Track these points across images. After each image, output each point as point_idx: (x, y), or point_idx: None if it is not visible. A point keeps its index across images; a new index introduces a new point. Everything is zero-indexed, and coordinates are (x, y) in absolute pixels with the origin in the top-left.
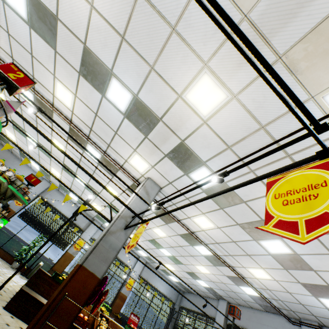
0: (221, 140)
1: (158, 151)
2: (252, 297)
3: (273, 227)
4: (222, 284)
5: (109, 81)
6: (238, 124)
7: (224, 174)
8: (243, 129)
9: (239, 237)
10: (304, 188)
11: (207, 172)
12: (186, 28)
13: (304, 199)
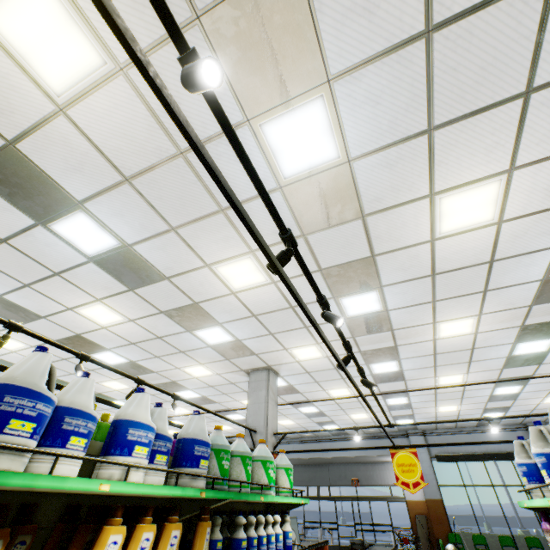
0: None
1: None
2: None
3: None
4: None
5: None
6: None
7: None
8: None
9: None
10: None
11: (122, 402)
12: (101, 371)
13: None
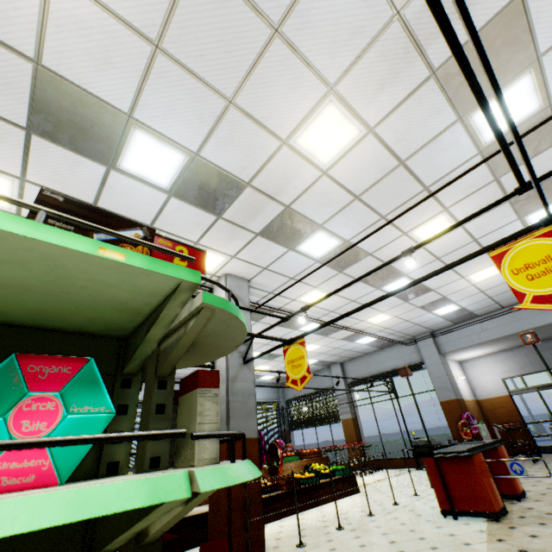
0: (347, 191)
1: (244, 233)
2: (369, 344)
3: (531, 304)
4: (335, 350)
5: (126, 138)
6: (372, 166)
7: (413, 251)
8: (378, 171)
9: (360, 293)
10: (542, 260)
11: (324, 237)
12: (302, 29)
13: (549, 272)
